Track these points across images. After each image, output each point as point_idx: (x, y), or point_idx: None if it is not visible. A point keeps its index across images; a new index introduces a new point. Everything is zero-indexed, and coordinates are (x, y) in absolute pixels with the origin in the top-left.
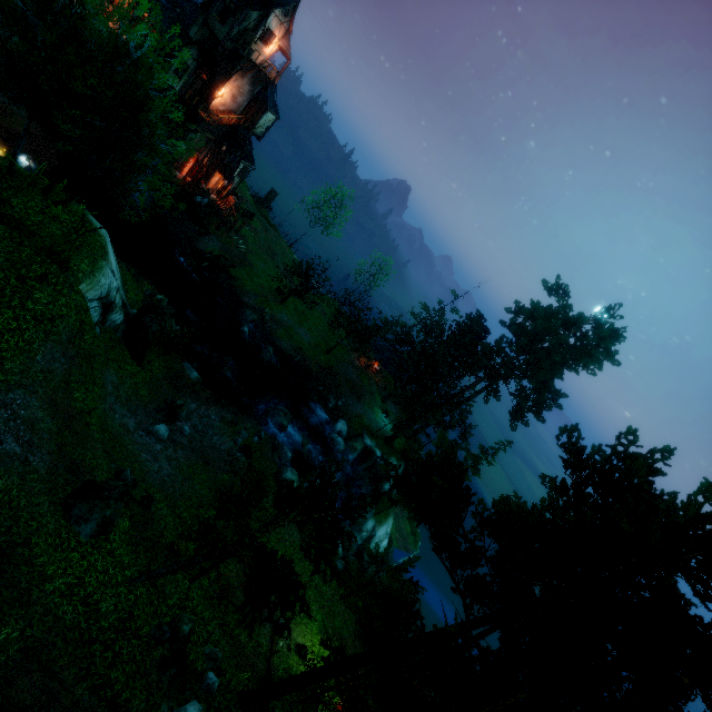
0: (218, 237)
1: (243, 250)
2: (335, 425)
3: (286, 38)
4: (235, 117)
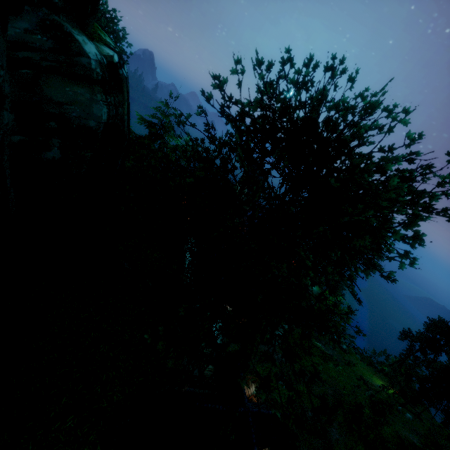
0: None
1: None
2: None
3: None
4: None
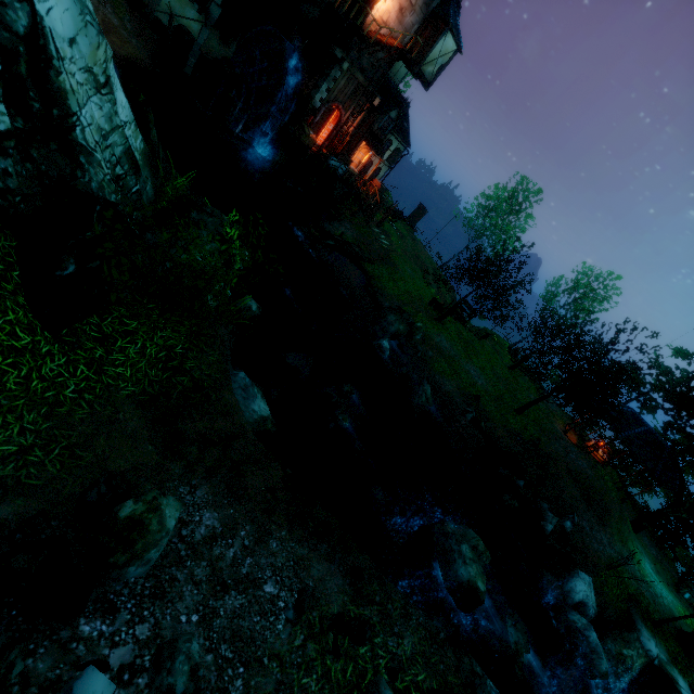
0: (353, 224)
1: (384, 246)
2: (566, 583)
3: None
4: (400, 33)
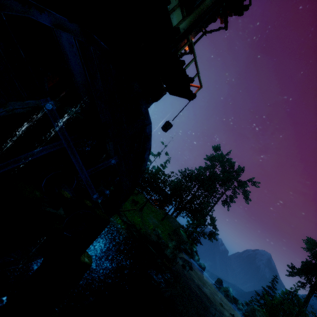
0: None
1: None
2: (195, 259)
3: None
4: None
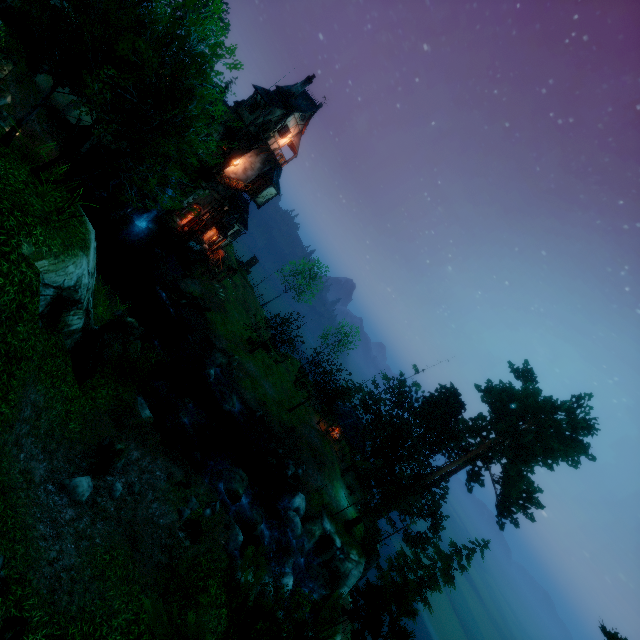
0: (201, 282)
1: (222, 298)
2: (292, 499)
3: (298, 137)
4: (243, 183)
